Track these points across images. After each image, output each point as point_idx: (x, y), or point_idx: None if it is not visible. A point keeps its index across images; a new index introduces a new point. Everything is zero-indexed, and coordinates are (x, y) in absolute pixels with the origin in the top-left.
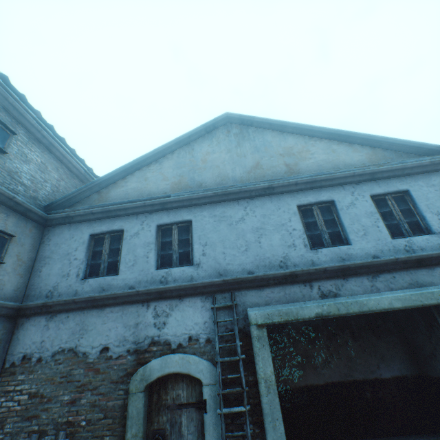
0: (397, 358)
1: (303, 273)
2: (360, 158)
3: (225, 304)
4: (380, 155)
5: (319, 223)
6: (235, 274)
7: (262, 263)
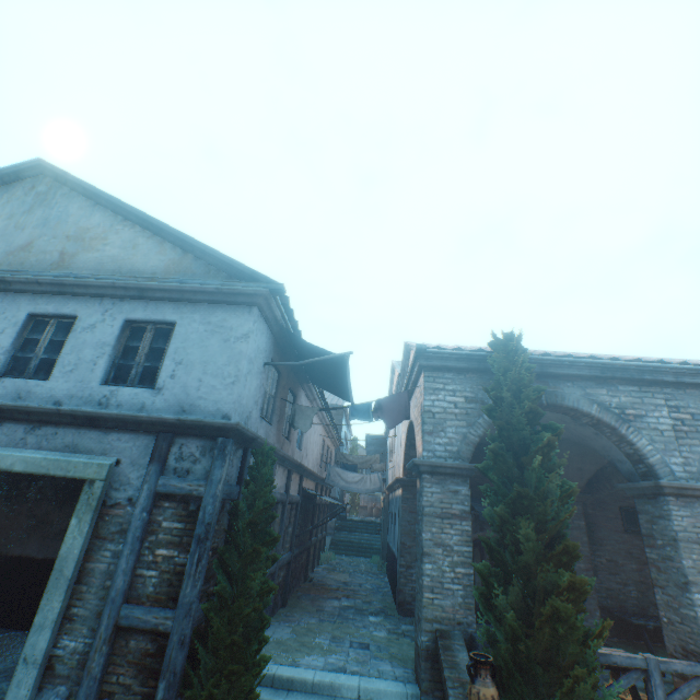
0: None
1: None
2: (158, 264)
3: None
4: (185, 266)
5: (42, 344)
6: None
7: None
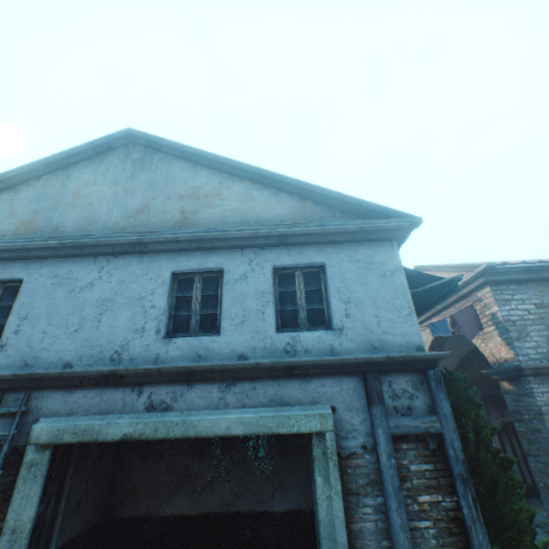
0: (300, 485)
1: (131, 373)
2: (282, 212)
3: (9, 410)
4: (309, 211)
5: (194, 300)
6: (47, 365)
7: (90, 352)
